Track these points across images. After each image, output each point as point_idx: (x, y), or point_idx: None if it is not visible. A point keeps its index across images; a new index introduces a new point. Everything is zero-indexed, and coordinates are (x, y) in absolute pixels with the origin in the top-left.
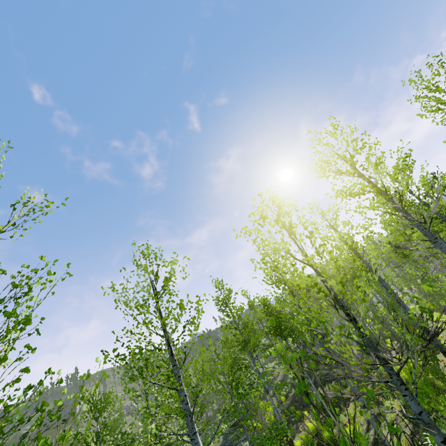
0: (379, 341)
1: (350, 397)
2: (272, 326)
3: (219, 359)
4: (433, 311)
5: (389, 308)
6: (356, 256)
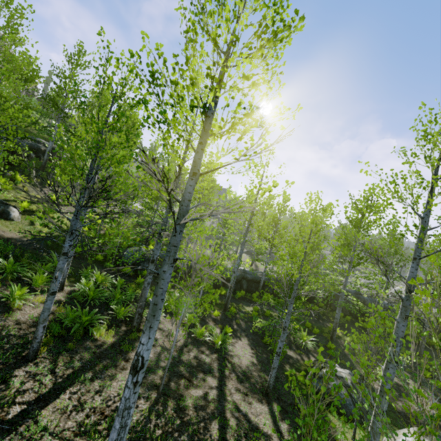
0: None
1: None
2: None
3: None
4: None
5: None
6: None
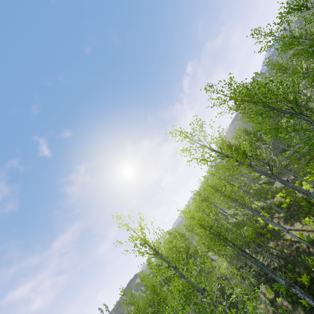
0: (263, 231)
1: (312, 280)
2: (209, 240)
3: (200, 313)
4: (275, 195)
5: (260, 197)
6: (237, 150)
